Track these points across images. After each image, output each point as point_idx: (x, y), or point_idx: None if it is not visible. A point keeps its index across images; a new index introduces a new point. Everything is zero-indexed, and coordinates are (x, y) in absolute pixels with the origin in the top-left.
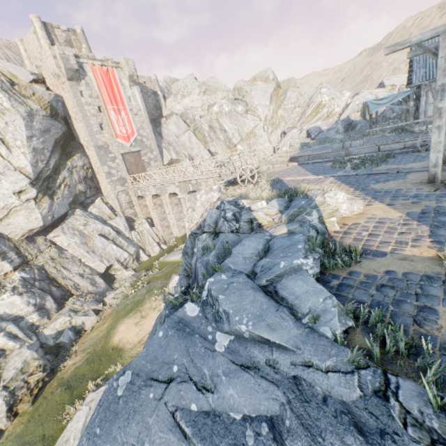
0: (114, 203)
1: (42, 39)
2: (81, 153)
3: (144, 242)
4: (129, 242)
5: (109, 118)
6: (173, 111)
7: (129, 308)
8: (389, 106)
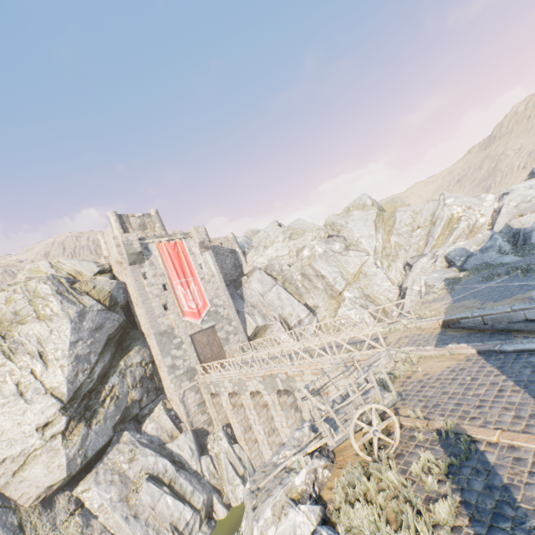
0: (179, 408)
1: (116, 230)
2: (140, 345)
3: (221, 475)
4: (196, 483)
5: (175, 295)
6: (256, 266)
7: None
8: None
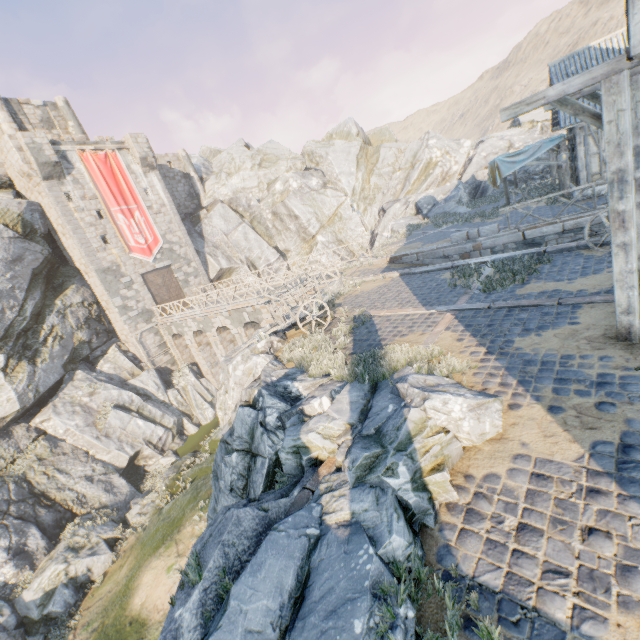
0: (137, 350)
1: (4, 123)
2: (77, 283)
3: (189, 404)
4: (165, 410)
5: (116, 225)
6: (217, 198)
7: (159, 536)
8: (531, 163)
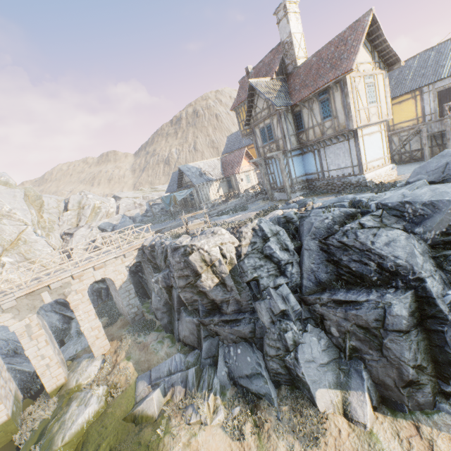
0: None
1: None
2: None
3: None
4: None
5: None
6: None
7: None
8: (185, 196)
